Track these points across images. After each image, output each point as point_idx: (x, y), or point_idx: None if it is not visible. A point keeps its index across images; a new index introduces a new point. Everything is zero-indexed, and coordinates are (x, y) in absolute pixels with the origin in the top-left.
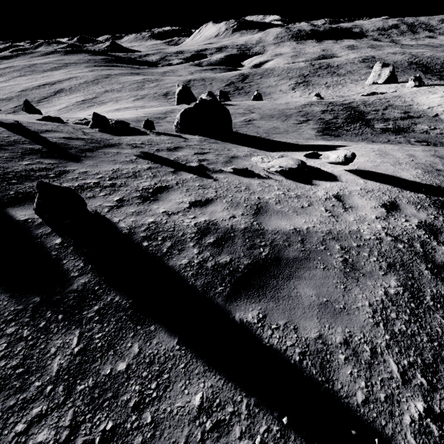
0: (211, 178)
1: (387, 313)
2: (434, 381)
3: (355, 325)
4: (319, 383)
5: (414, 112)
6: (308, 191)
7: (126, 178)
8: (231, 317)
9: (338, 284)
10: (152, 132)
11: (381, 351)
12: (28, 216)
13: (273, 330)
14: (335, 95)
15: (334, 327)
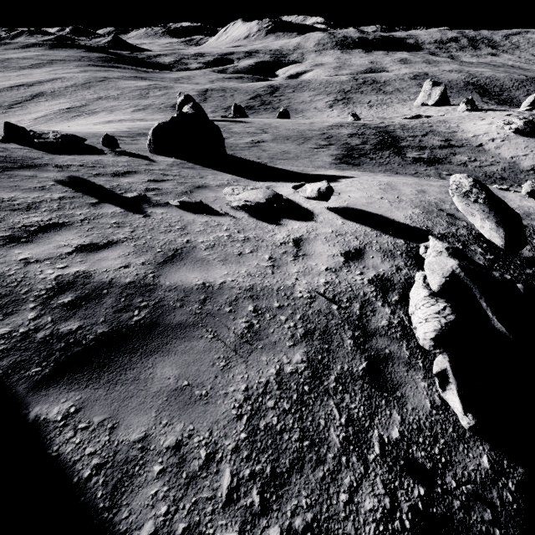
0: (141, 213)
1: (264, 400)
2: (272, 500)
3: (207, 419)
4: (95, 513)
5: (457, 140)
6: (266, 233)
7: (11, 211)
8: (24, 413)
9: (218, 361)
10: (111, 152)
11: (222, 457)
12: None
13: (77, 431)
14: (376, 116)
15: (173, 424)
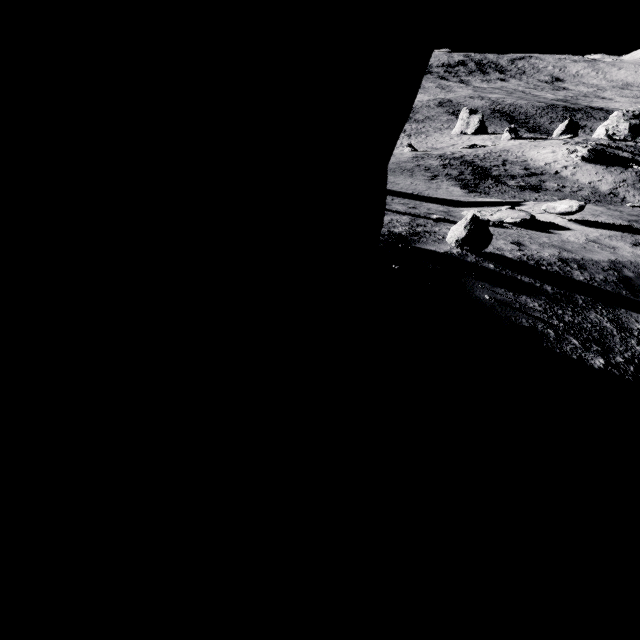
0: None
1: None
2: None
3: None
4: None
5: (534, 168)
6: (561, 238)
7: (421, 226)
8: None
9: None
10: None
11: None
12: (441, 250)
13: None
14: (425, 146)
15: None
